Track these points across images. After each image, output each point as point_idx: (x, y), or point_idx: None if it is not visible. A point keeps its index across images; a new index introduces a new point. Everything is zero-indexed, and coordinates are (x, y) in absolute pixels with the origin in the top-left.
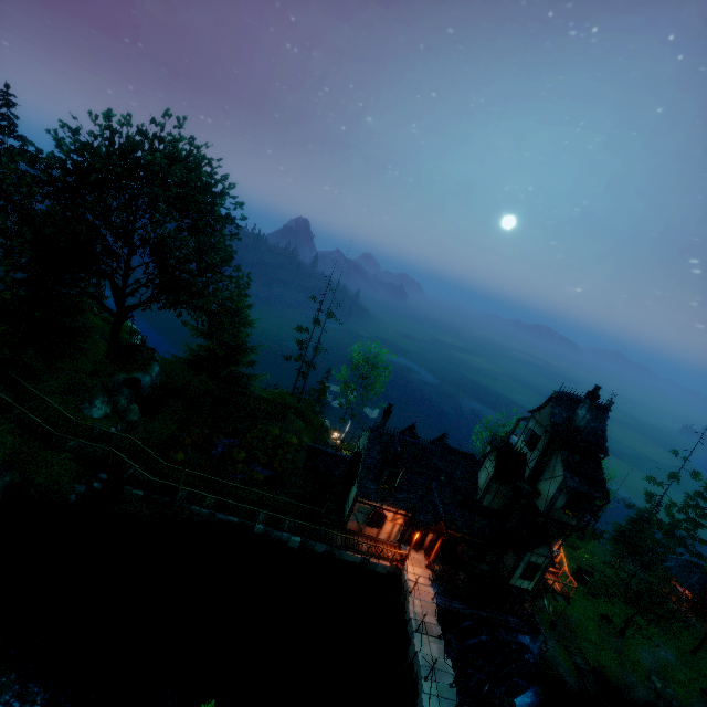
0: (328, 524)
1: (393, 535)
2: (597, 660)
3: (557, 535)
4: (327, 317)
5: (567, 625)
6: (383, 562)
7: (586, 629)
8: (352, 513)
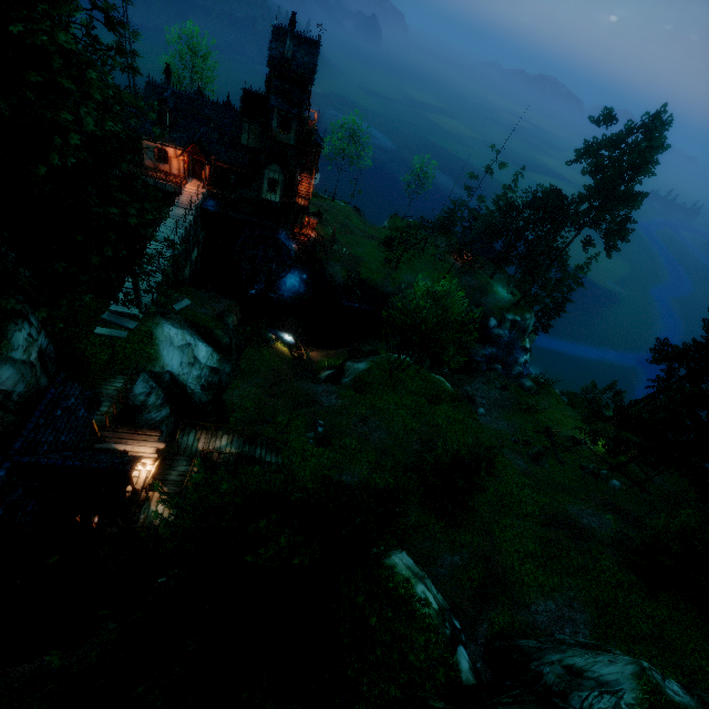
0: (131, 163)
1: (182, 171)
2: (368, 277)
3: (299, 165)
4: None
5: (355, 261)
6: (170, 184)
7: (370, 264)
8: (144, 152)
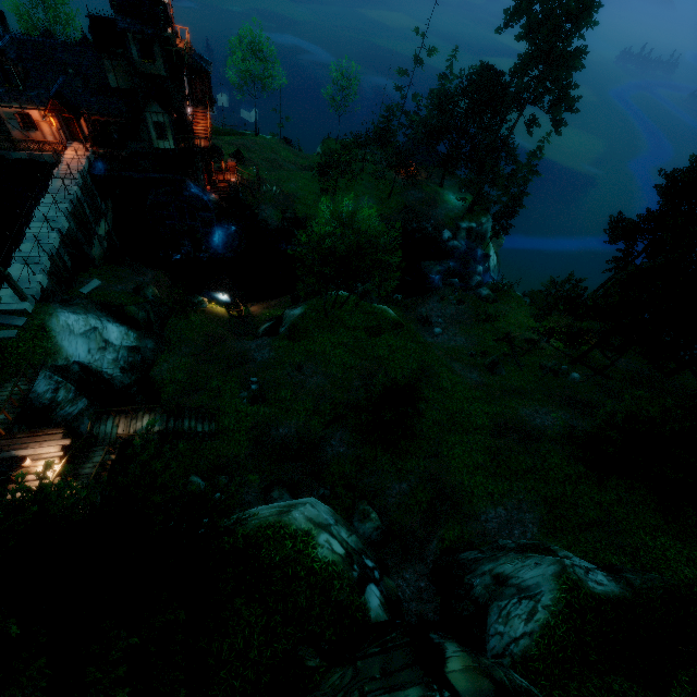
0: None
1: (57, 135)
2: (306, 213)
3: (184, 100)
4: None
5: (289, 199)
6: (47, 153)
7: (305, 199)
8: (6, 122)
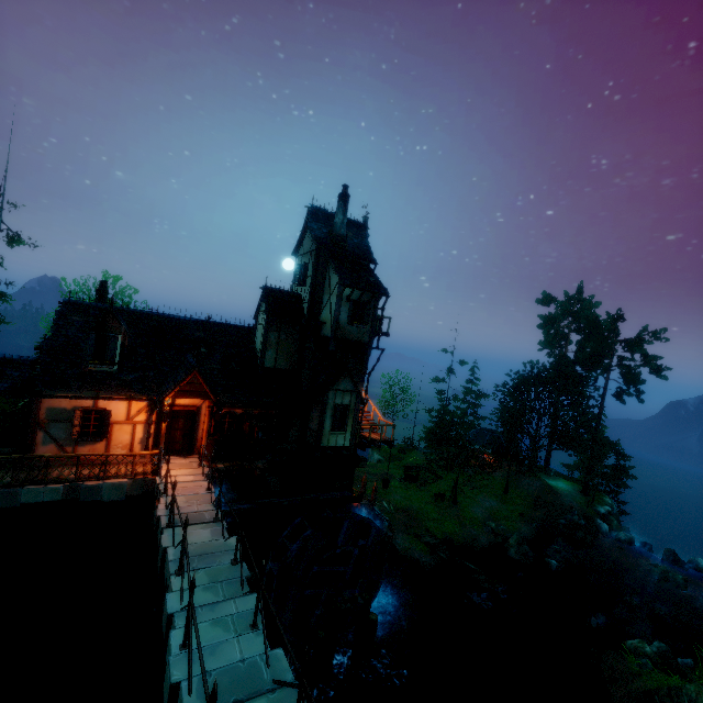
0: None
1: (138, 446)
2: (443, 532)
3: (360, 379)
4: (8, 245)
5: (410, 516)
6: (115, 480)
7: (426, 512)
8: (39, 428)
